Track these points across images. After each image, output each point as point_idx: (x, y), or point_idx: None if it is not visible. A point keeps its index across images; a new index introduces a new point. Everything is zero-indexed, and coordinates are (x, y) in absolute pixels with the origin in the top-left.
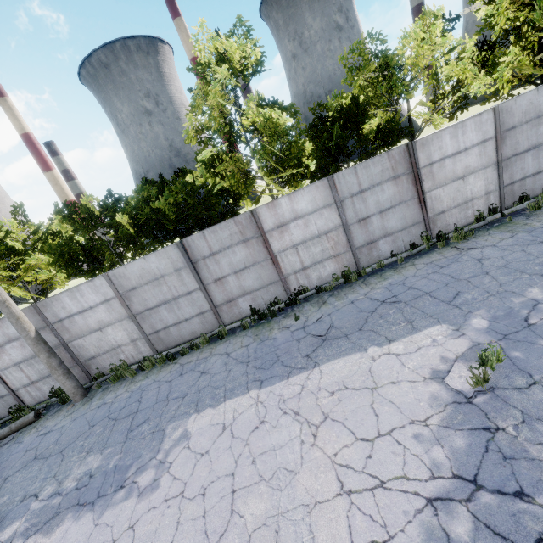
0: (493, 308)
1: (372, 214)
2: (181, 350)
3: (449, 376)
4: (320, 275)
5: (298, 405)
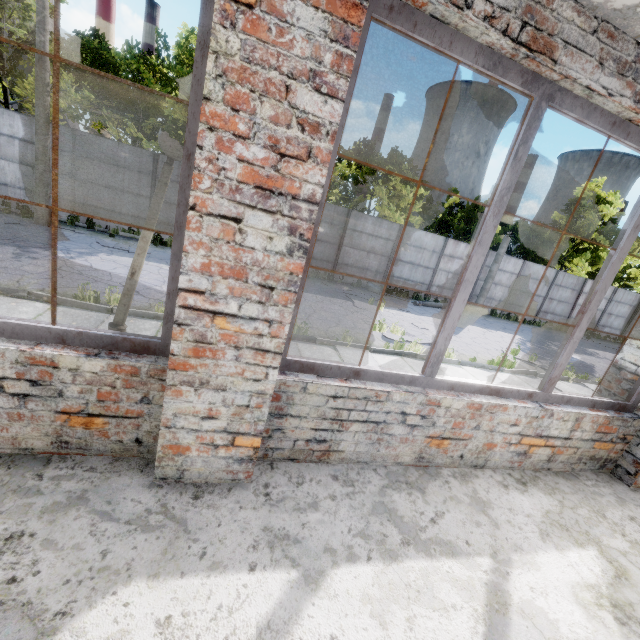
0: None
1: (614, 314)
2: (528, 321)
3: None
4: None
5: None
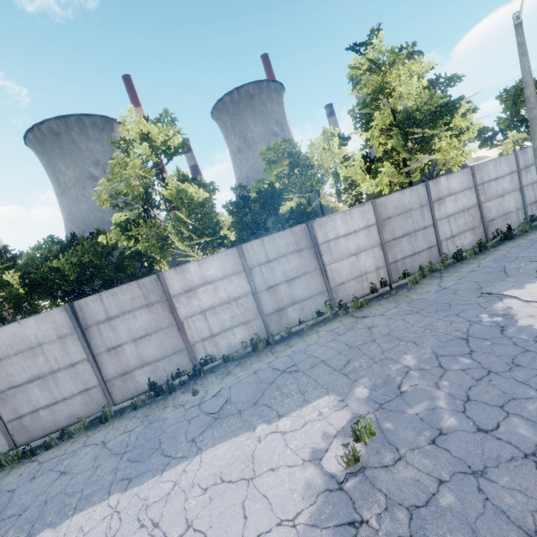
0: (374, 375)
1: (279, 282)
2: (47, 442)
3: (326, 456)
4: (229, 342)
5: (161, 511)
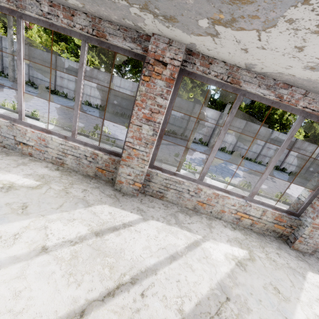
0: None
1: None
2: (247, 158)
3: None
4: (292, 169)
5: None
